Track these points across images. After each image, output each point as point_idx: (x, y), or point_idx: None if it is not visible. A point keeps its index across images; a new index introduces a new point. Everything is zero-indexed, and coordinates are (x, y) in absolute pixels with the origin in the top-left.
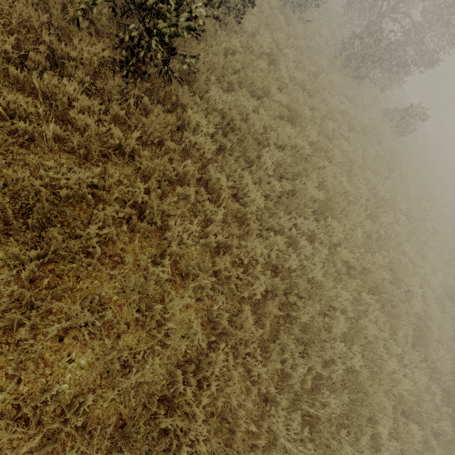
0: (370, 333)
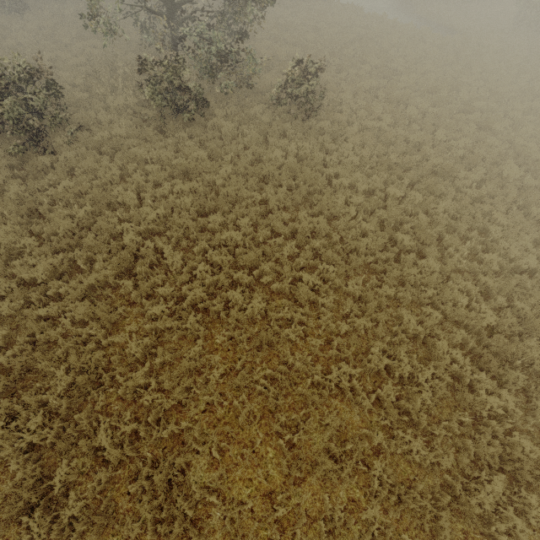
0: None
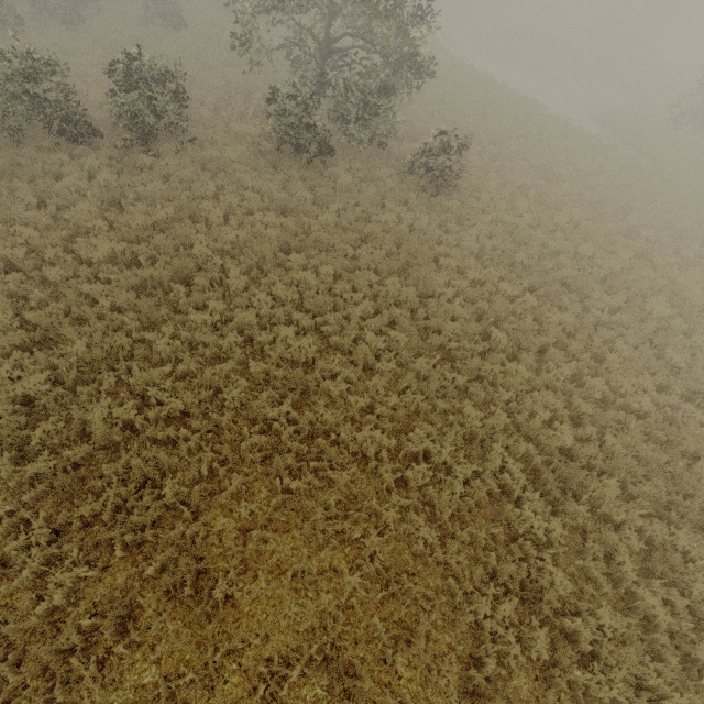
0: None
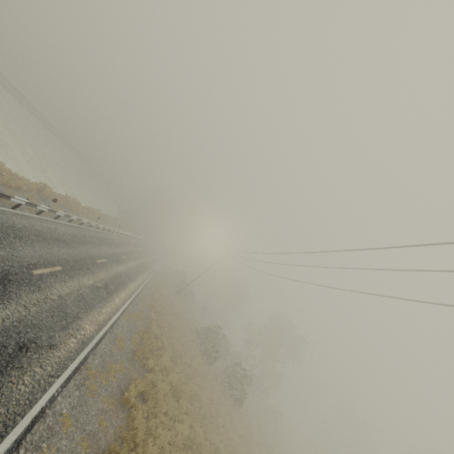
0: None
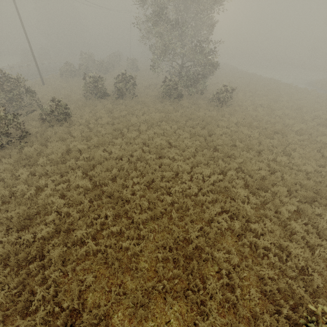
0: (74, 218)
